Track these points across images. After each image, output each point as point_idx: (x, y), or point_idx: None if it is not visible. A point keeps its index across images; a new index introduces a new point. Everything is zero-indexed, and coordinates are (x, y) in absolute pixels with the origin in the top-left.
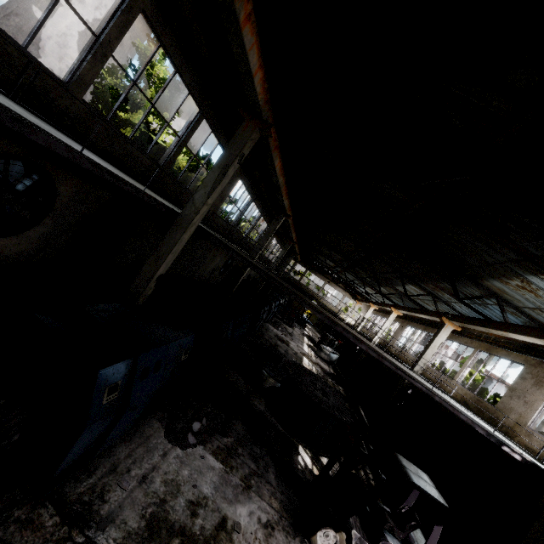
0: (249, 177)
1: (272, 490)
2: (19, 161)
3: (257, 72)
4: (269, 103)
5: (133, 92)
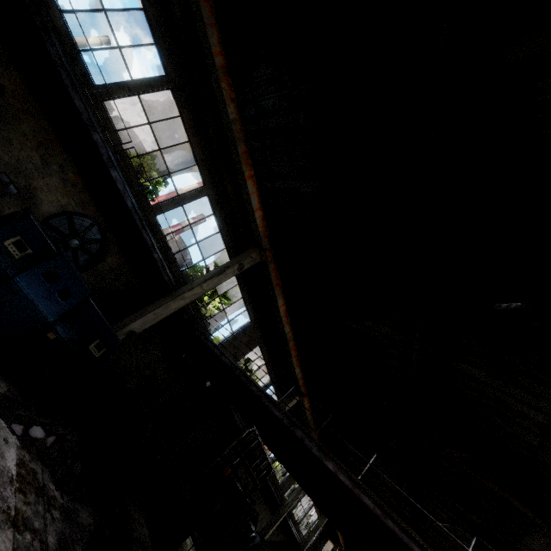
0: (269, 350)
1: None
2: (98, 226)
3: (258, 211)
4: (269, 239)
5: None
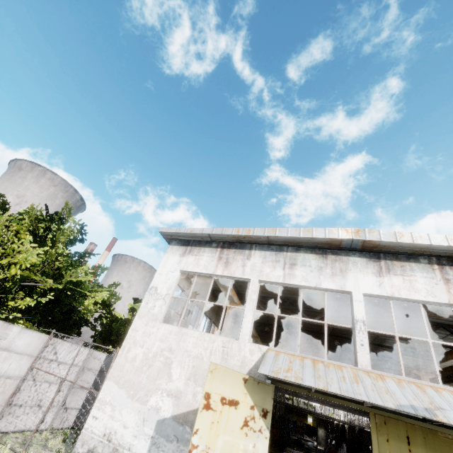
0: None
1: None
2: None
3: None
4: None
5: None
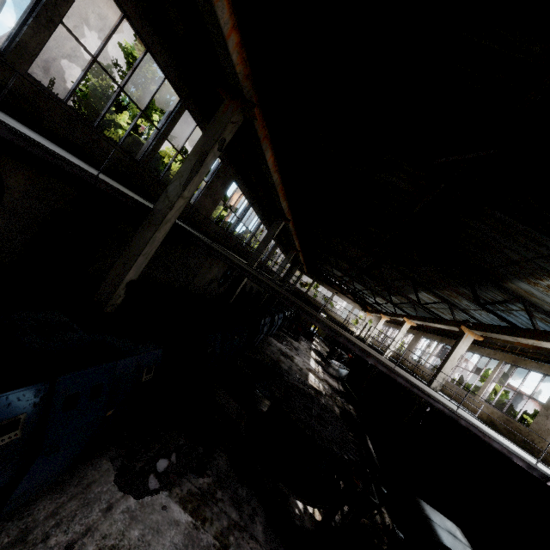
0: (244, 179)
1: (257, 549)
2: None
3: (231, 34)
4: (251, 79)
5: (121, 95)
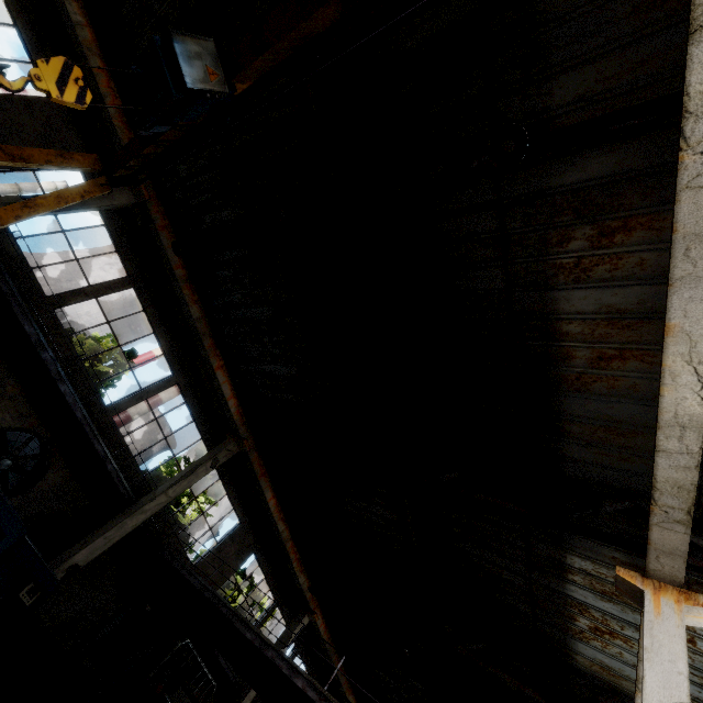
0: (269, 557)
1: None
2: (39, 439)
3: (231, 399)
4: (247, 426)
5: None
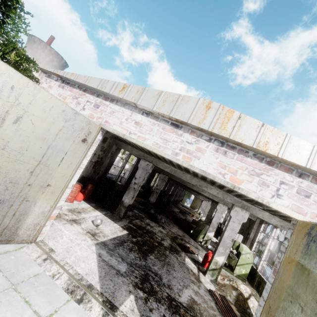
0: None
1: None
2: None
3: None
4: None
5: None
